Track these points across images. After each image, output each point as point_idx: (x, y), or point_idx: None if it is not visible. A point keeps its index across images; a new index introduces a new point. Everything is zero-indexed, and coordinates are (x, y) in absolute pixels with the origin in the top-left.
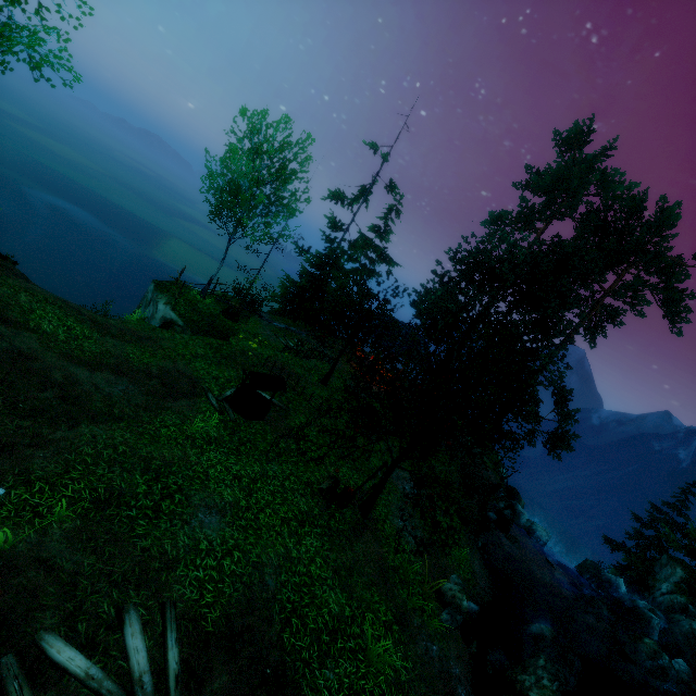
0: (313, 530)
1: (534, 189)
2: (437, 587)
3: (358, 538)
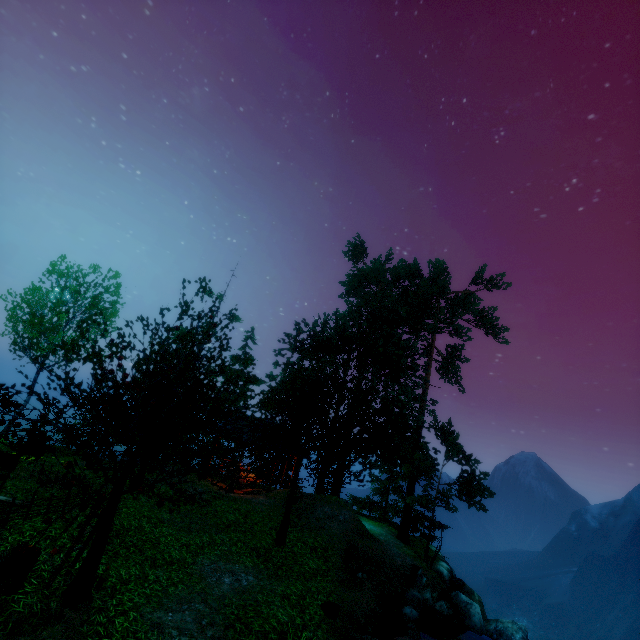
0: None
1: (354, 294)
2: None
3: (15, 637)
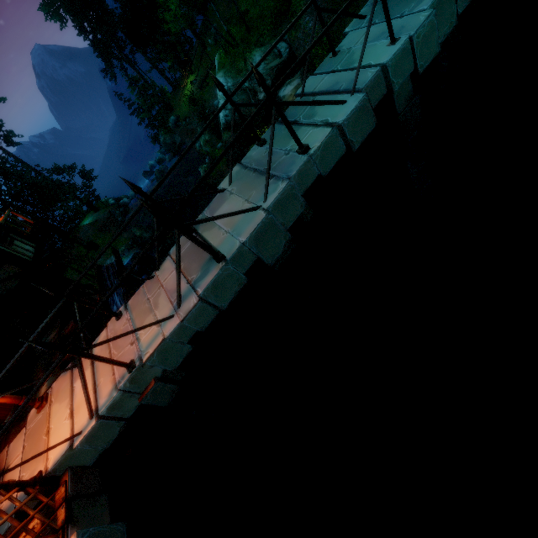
0: None
1: None
2: None
3: None
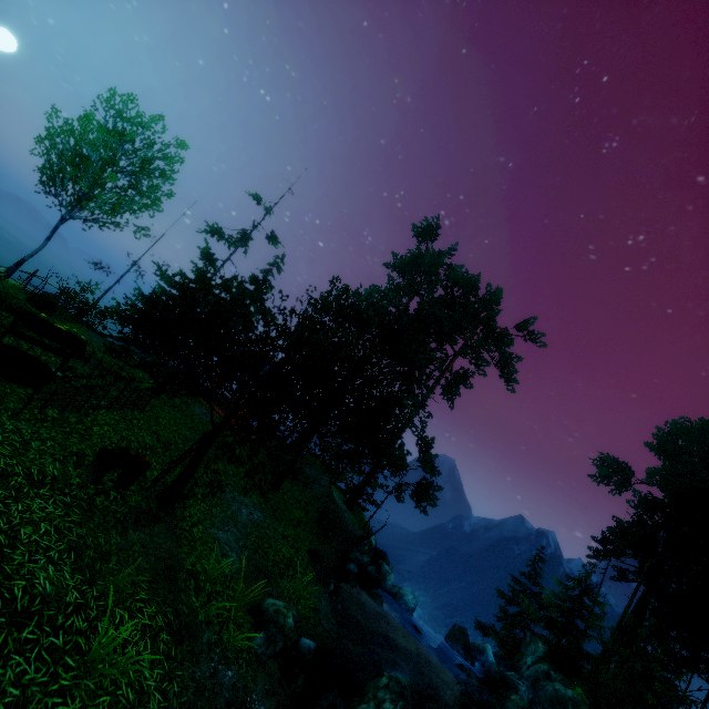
0: (57, 496)
1: (400, 271)
2: (253, 594)
3: (140, 527)
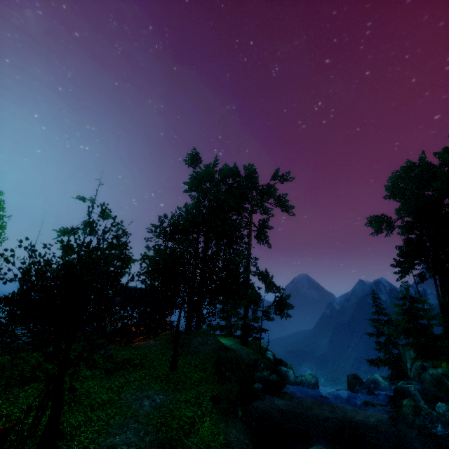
0: None
1: (194, 190)
2: None
3: None
